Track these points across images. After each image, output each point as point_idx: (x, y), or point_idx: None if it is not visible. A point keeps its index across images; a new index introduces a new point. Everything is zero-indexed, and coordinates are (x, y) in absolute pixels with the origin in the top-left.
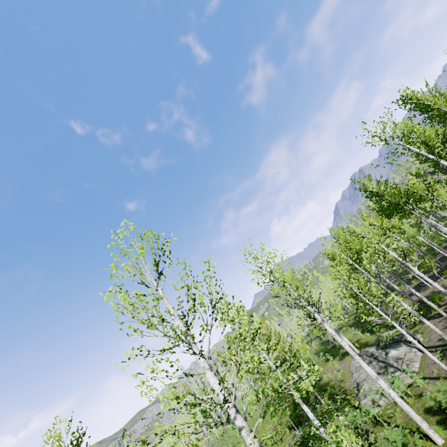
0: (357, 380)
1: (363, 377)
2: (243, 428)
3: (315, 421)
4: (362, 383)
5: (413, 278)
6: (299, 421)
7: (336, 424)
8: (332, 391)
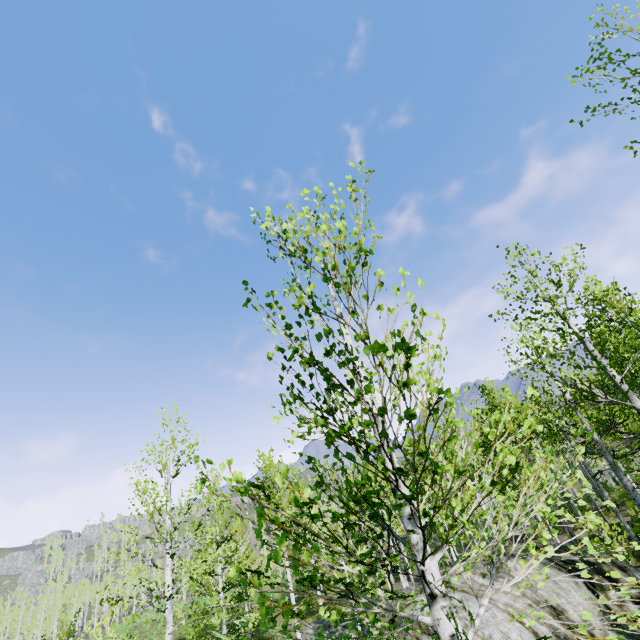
0: None
1: None
2: (170, 622)
3: None
4: None
5: None
6: None
7: None
8: None
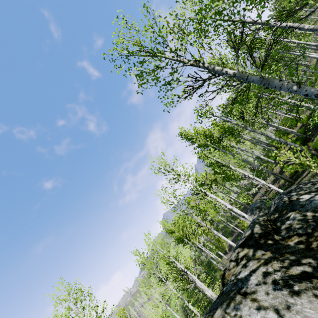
0: None
1: None
2: None
3: None
4: None
5: (230, 233)
6: None
7: None
8: None
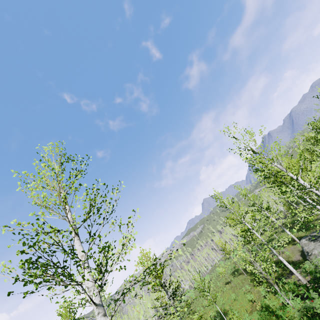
0: (307, 250)
1: (312, 247)
2: None
3: (288, 265)
4: (312, 251)
5: None
6: (260, 281)
7: (307, 263)
8: (282, 263)
